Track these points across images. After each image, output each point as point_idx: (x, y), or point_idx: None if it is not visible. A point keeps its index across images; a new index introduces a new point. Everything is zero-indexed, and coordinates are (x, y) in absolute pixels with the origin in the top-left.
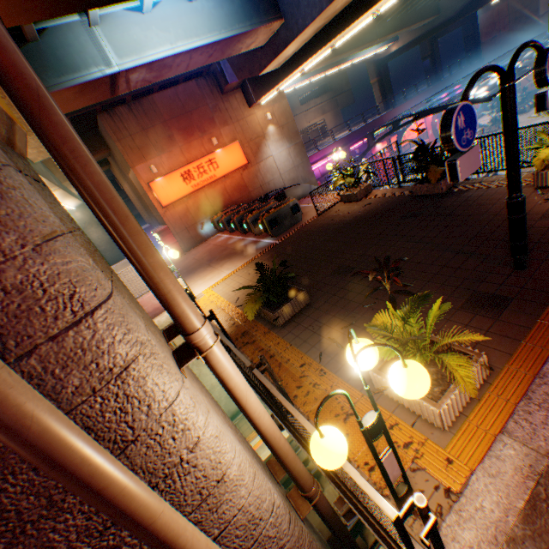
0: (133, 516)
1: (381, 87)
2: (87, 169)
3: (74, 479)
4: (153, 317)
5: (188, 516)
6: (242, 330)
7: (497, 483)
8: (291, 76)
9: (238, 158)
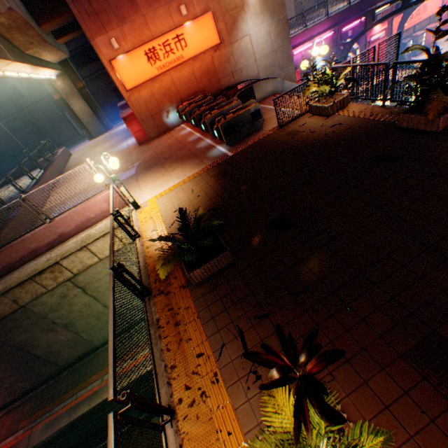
0: None
1: None
2: None
3: None
4: (101, 219)
5: None
6: None
7: None
8: None
9: (209, 35)
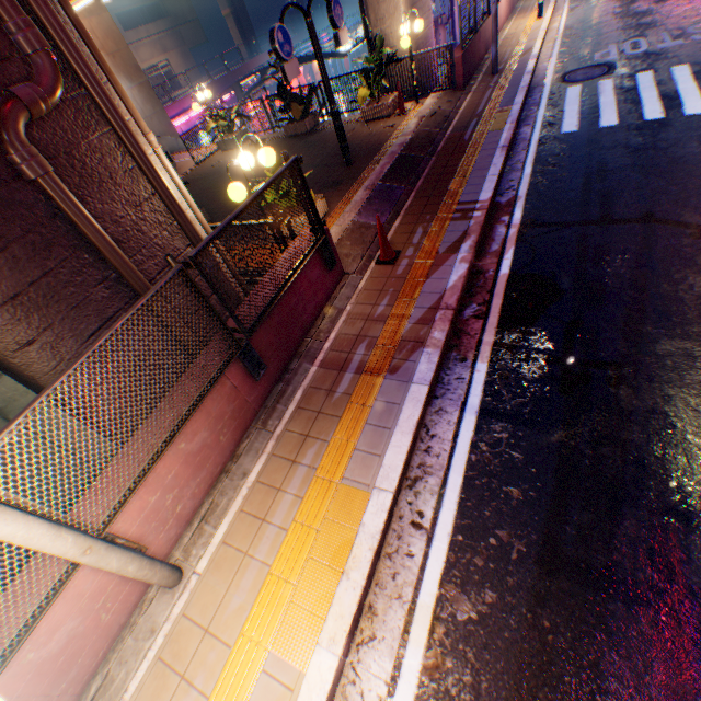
0: (158, 174)
1: (239, 23)
2: (72, 9)
3: (134, 140)
4: None
5: (175, 224)
6: None
7: None
8: None
9: None
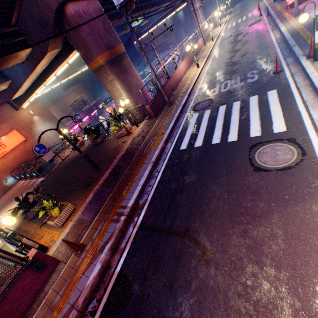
0: None
1: None
2: None
3: None
4: None
5: None
6: (19, 227)
7: (64, 233)
8: (32, 97)
9: (19, 138)
